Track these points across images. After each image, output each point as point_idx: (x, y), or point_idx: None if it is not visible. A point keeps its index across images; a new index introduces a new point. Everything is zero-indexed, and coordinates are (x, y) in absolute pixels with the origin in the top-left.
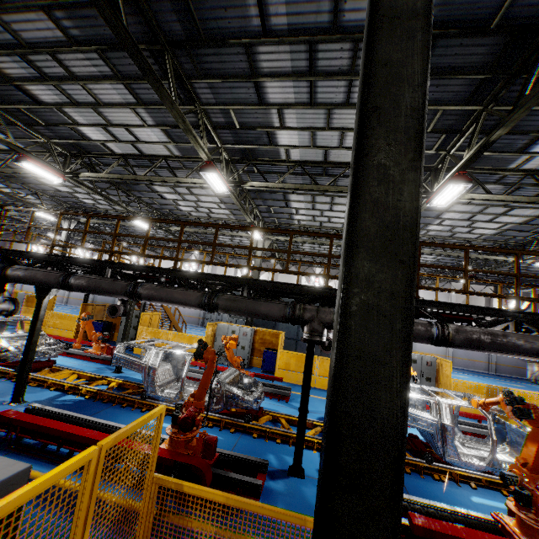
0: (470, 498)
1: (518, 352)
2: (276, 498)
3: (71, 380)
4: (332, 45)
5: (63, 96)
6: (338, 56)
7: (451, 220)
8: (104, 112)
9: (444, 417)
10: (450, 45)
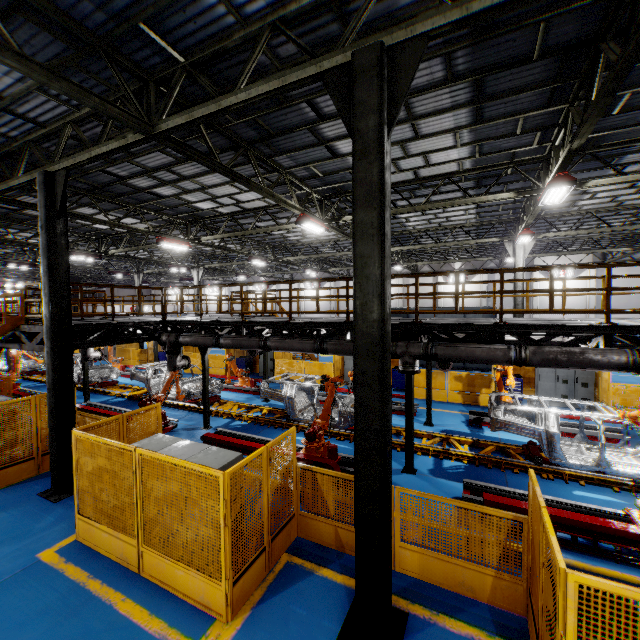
0: (572, 492)
1: (596, 367)
2: None
3: (235, 410)
4: None
5: (178, 189)
6: None
7: (605, 192)
8: (209, 191)
9: (549, 425)
10: (500, 77)
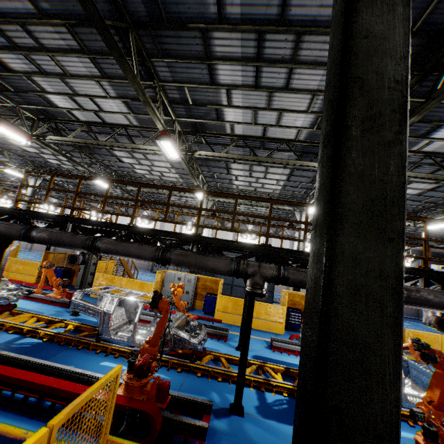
0: None
1: (428, 305)
2: (220, 437)
3: (30, 323)
4: (278, 35)
5: (33, 65)
6: (283, 45)
7: None
8: (70, 82)
9: None
10: None
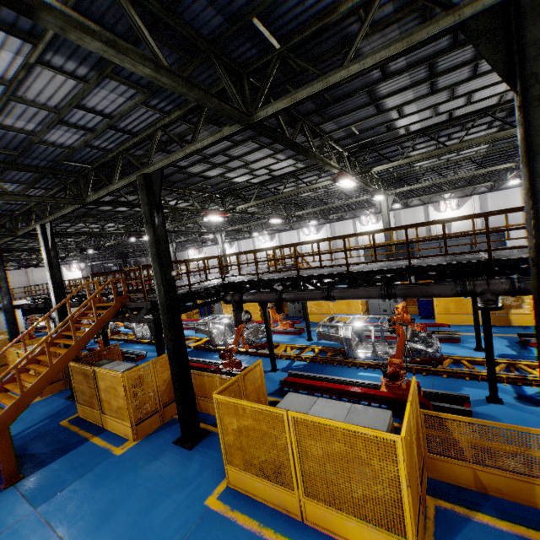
0: None
1: None
2: (484, 418)
3: (289, 351)
4: (452, 53)
5: (224, 169)
6: (460, 55)
7: None
8: (250, 166)
9: None
10: None
